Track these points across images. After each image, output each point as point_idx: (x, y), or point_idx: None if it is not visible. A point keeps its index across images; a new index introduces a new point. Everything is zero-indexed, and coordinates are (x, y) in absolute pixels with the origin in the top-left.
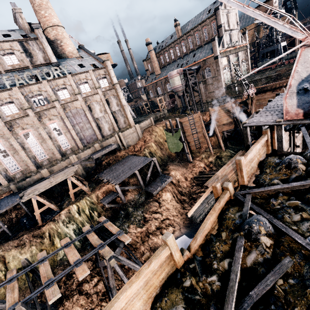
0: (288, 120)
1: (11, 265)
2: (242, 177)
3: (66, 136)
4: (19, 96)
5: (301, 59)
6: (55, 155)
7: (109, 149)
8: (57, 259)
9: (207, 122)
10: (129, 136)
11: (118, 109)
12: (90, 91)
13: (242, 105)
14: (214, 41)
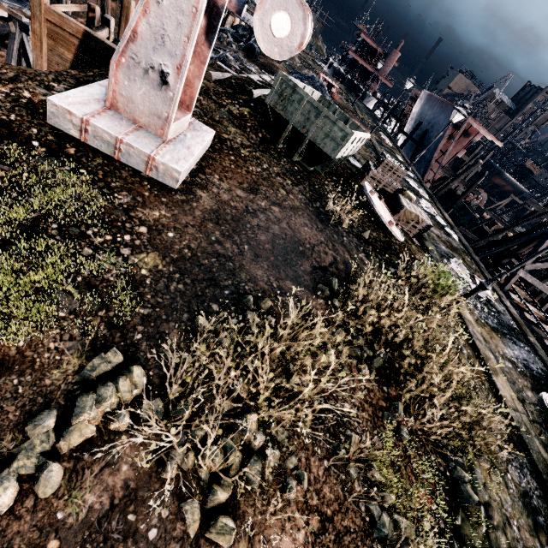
0: (229, 9)
1: None
2: None
3: None
4: None
5: None
6: None
7: None
8: None
9: None
10: None
11: None
12: None
13: None
14: None
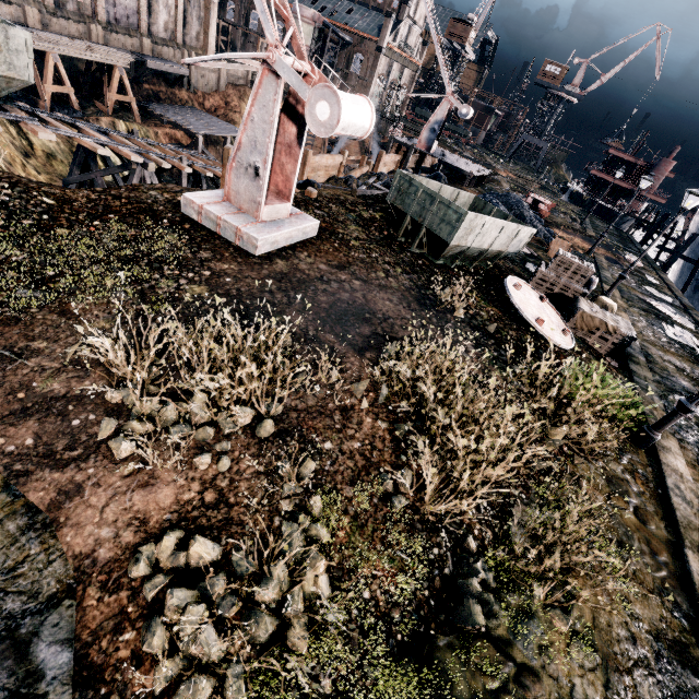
0: (418, 148)
1: (35, 141)
2: (377, 168)
3: None
4: None
5: (442, 106)
6: None
7: (177, 69)
8: (105, 179)
9: (331, 139)
10: (204, 73)
11: None
12: None
13: (379, 146)
14: (389, 19)
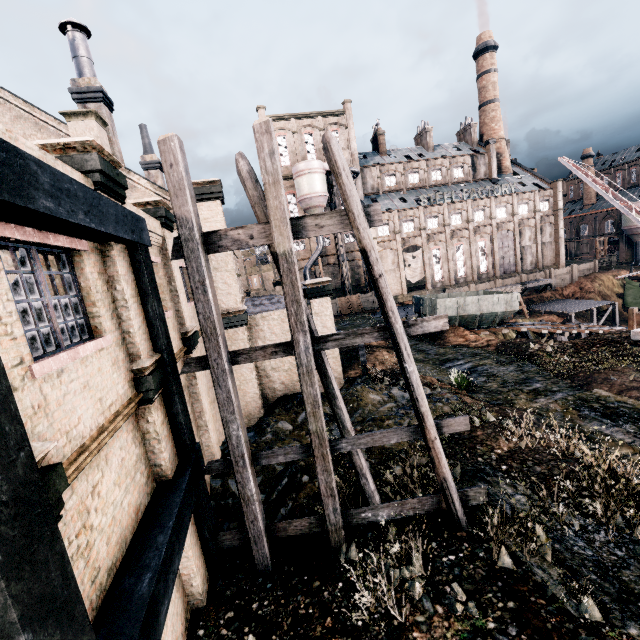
0: None
1: None
2: None
3: (488, 258)
4: (469, 208)
5: None
6: (471, 276)
7: (544, 282)
8: None
9: None
10: (560, 277)
11: (550, 241)
12: (527, 214)
13: None
14: None
